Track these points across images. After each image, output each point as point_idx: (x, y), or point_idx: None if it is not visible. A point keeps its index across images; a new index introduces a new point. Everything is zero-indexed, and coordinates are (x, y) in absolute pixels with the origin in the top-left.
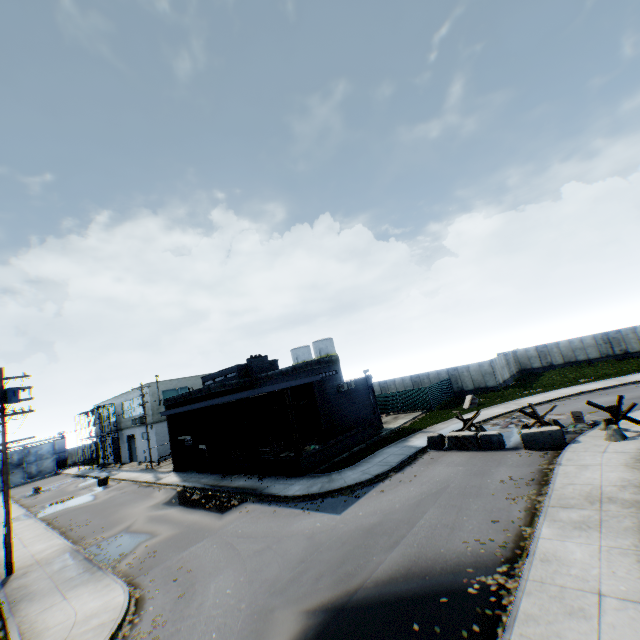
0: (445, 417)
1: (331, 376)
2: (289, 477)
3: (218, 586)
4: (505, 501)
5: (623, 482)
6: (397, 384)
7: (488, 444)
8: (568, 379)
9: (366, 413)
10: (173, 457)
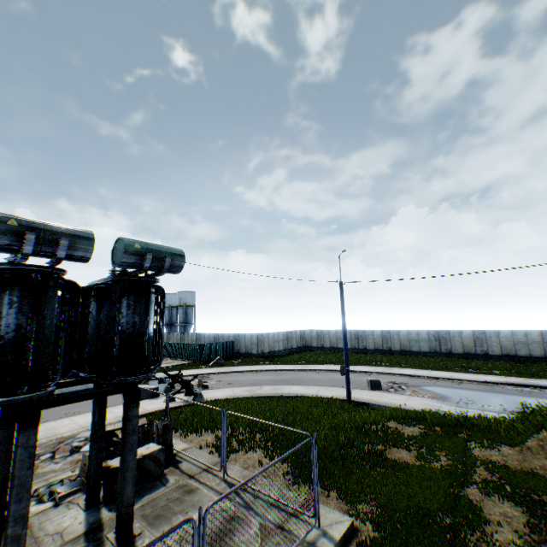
0: (183, 368)
1: None
2: None
3: None
4: None
5: (87, 423)
6: (206, 338)
7: None
8: (300, 359)
9: None
10: None
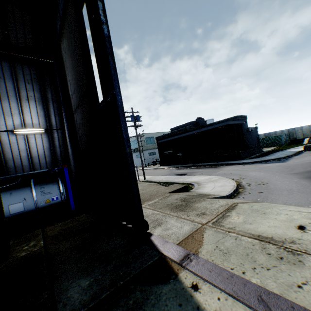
0: (296, 146)
1: (244, 124)
2: (233, 160)
3: (254, 173)
4: None
5: None
6: None
7: None
8: None
9: (255, 143)
10: (161, 160)
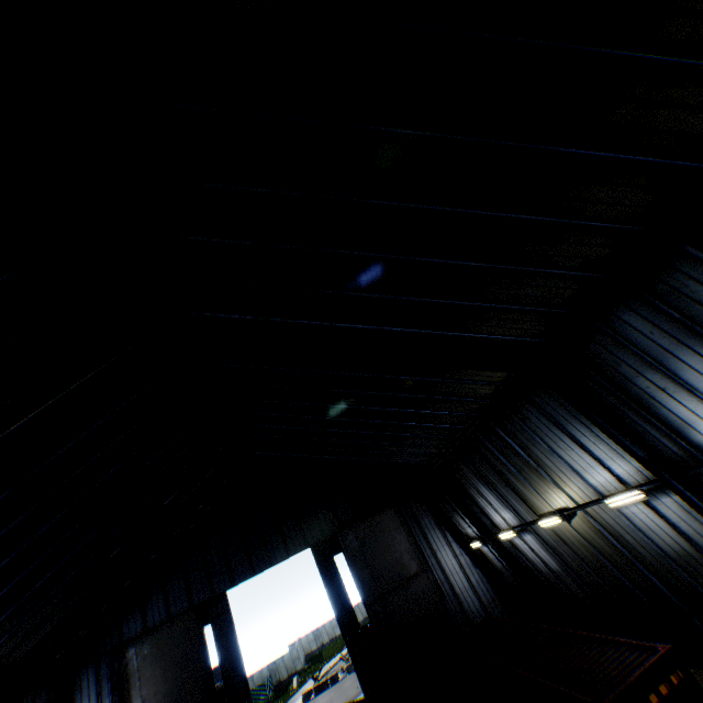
0: (289, 694)
1: None
2: None
3: None
4: (356, 682)
5: None
6: None
7: (334, 679)
8: (340, 646)
9: None
10: None
